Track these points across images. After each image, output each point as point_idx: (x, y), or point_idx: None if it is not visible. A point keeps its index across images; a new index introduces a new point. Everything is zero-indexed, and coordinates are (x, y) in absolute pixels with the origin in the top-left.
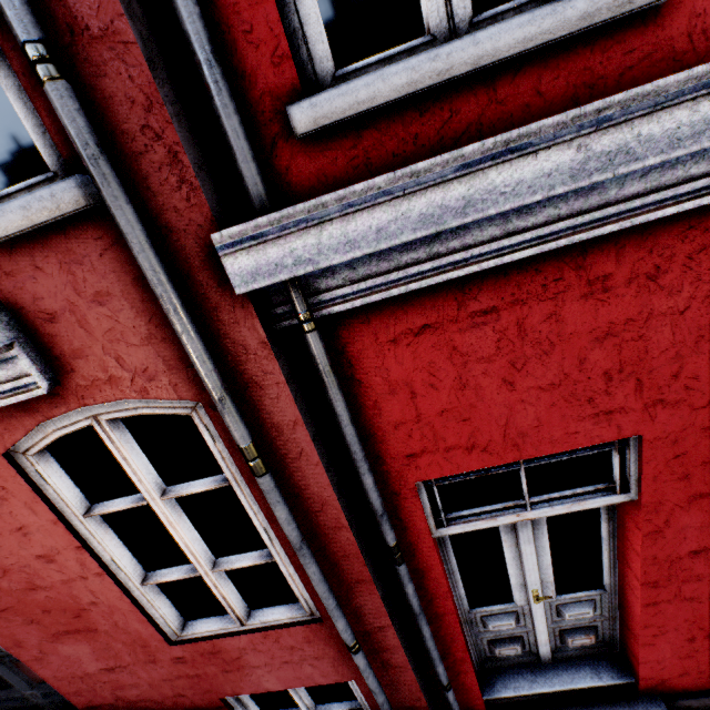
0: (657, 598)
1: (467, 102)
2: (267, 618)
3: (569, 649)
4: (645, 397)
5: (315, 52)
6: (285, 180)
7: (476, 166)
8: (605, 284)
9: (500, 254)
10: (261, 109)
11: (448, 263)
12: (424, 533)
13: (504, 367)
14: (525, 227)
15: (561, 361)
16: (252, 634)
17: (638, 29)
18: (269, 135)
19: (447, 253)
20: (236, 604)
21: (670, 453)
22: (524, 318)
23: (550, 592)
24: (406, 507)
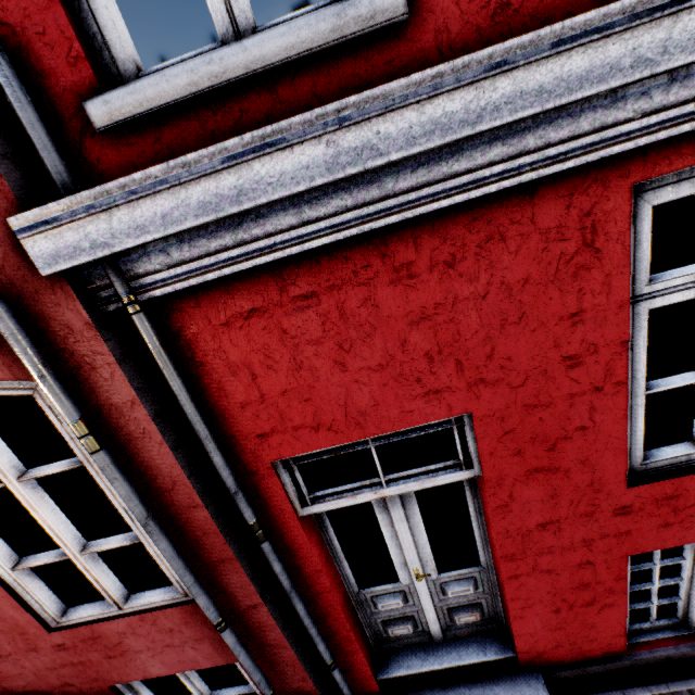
0: (517, 571)
1: (254, 103)
2: (144, 601)
3: (459, 627)
4: (467, 377)
5: (117, 55)
6: (99, 171)
7: (241, 159)
8: (410, 271)
9: (301, 241)
10: (65, 105)
11: (255, 249)
12: (288, 511)
13: (333, 349)
14: (318, 217)
15: (385, 343)
16: (129, 617)
17: (393, 42)
18: (76, 129)
19: (252, 240)
20: (112, 587)
21: (500, 429)
22: (343, 303)
23: (432, 571)
24: (267, 486)
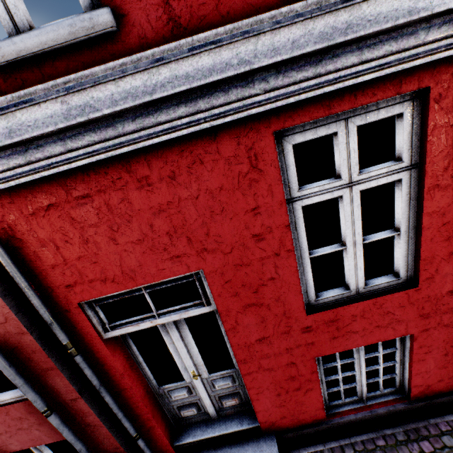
0: (249, 370)
1: (31, 75)
2: None
3: (228, 408)
4: (195, 247)
5: None
6: None
7: (7, 110)
8: (148, 181)
9: (69, 162)
10: None
11: (40, 166)
12: (94, 335)
13: (107, 230)
14: (78, 147)
15: (140, 226)
16: None
17: (113, 42)
18: None
19: (37, 161)
20: None
21: (222, 280)
22: (108, 201)
23: (204, 372)
24: (78, 319)
